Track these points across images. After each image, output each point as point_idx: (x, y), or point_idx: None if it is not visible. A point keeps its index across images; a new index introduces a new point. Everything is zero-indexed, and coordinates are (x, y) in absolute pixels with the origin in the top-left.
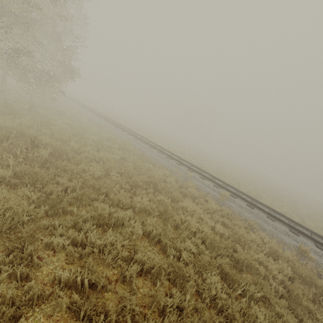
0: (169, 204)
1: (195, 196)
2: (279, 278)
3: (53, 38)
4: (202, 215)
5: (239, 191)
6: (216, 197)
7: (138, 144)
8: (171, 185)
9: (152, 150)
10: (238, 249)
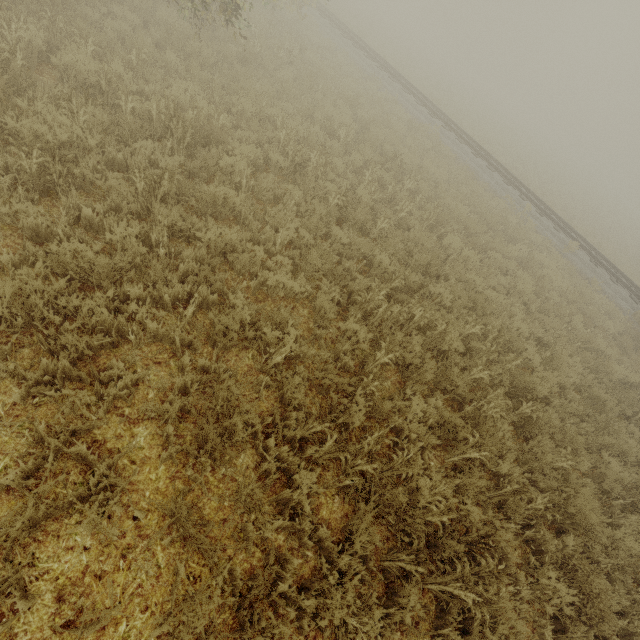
0: (526, 254)
1: (536, 243)
2: (612, 331)
3: None
4: (556, 270)
5: (582, 238)
6: (558, 247)
7: (440, 132)
8: (512, 226)
9: (464, 149)
10: (582, 306)
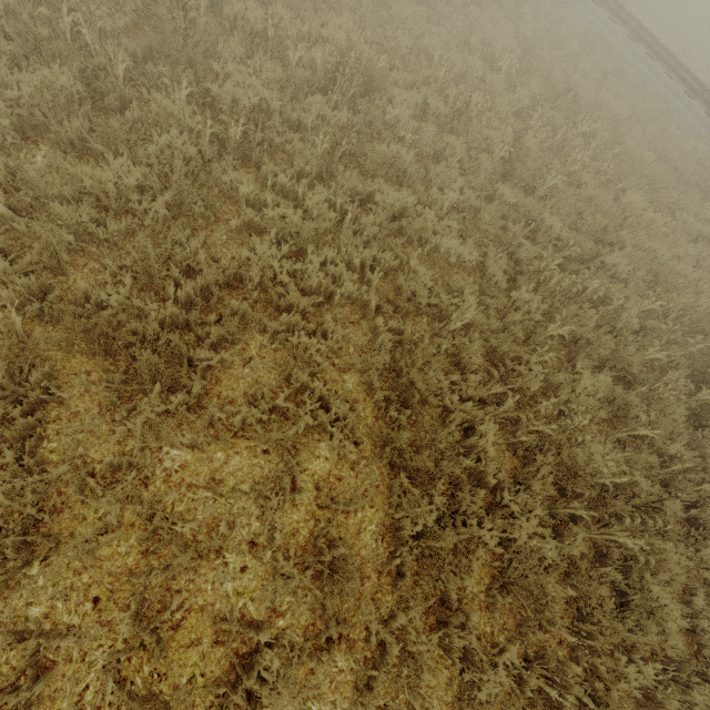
0: None
1: None
2: None
3: None
4: None
5: None
6: None
7: (624, 46)
8: None
9: (655, 69)
10: None
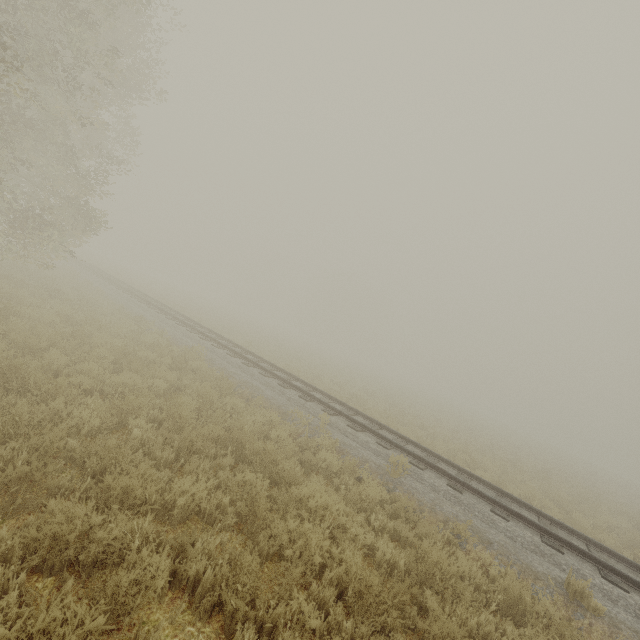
0: (265, 492)
1: (333, 470)
2: None
3: (61, 155)
4: (344, 516)
5: (431, 452)
6: (382, 470)
7: (220, 358)
8: (281, 446)
9: (249, 370)
10: (430, 605)
